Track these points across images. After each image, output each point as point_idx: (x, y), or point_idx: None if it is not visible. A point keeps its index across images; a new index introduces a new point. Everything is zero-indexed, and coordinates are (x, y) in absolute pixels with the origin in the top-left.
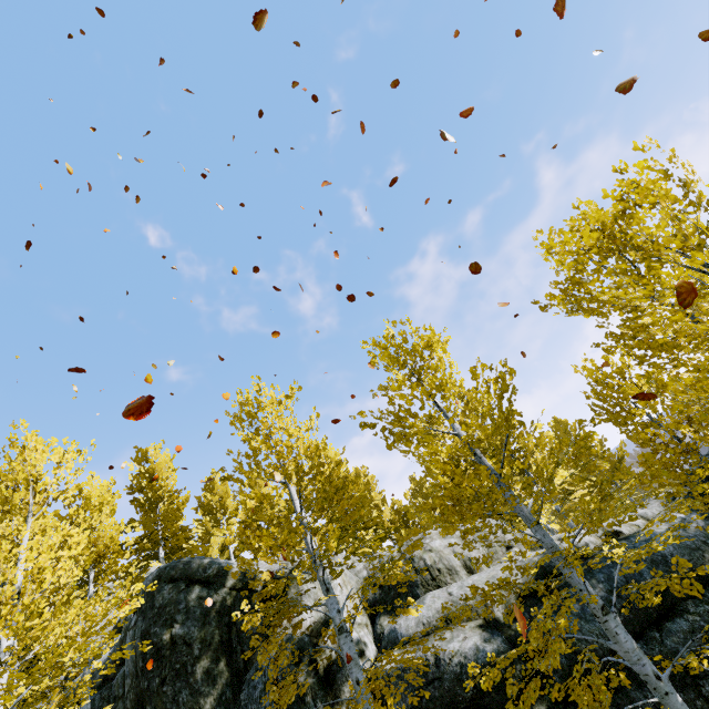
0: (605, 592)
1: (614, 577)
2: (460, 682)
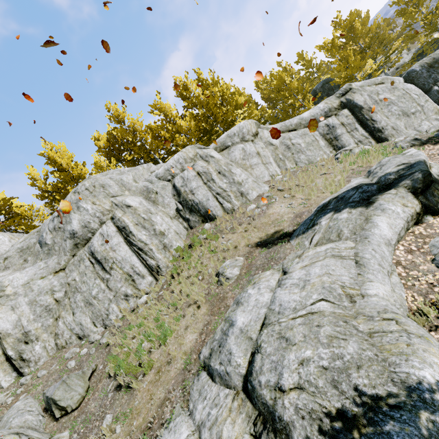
0: (437, 48)
1: (438, 45)
2: None
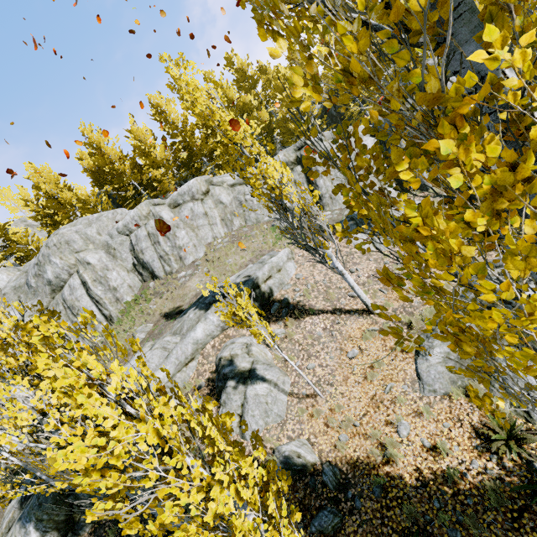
0: None
1: None
2: None
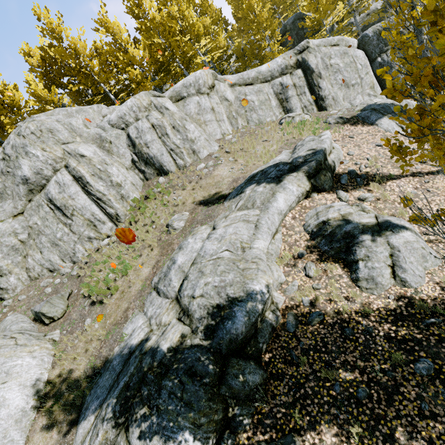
0: None
1: None
2: (373, 24)
